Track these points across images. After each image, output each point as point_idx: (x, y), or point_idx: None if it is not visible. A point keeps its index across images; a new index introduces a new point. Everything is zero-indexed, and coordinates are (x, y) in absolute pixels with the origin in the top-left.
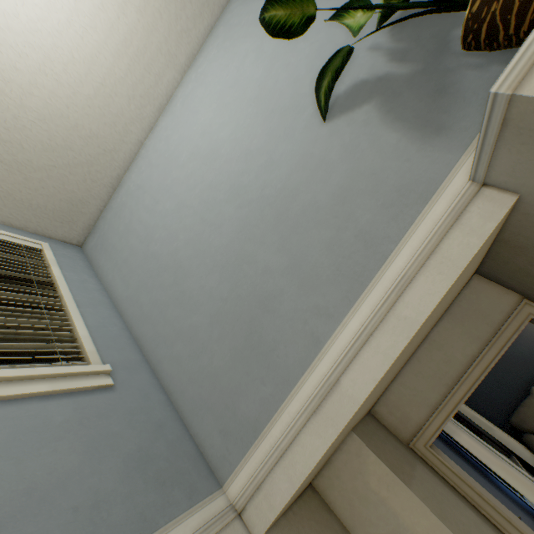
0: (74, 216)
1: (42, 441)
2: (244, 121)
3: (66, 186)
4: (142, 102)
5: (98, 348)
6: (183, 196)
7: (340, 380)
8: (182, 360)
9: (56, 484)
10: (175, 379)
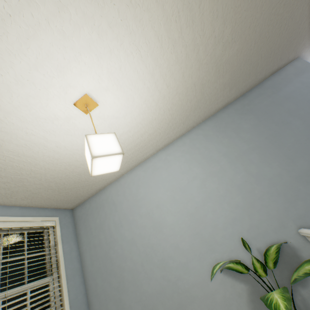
0: (75, 200)
1: None
2: (181, 223)
3: (77, 192)
4: (132, 162)
5: None
6: (136, 236)
7: None
8: None
9: None
10: None
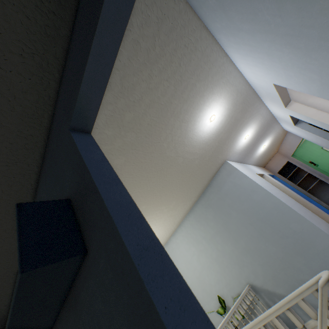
0: None
1: None
2: (195, 283)
3: None
4: None
5: None
6: None
7: None
8: None
9: None
10: None
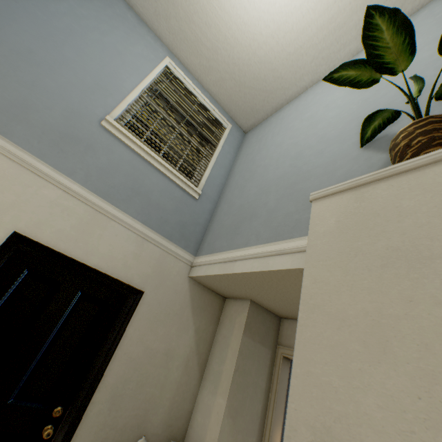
0: (250, 117)
1: (168, 196)
2: (344, 113)
3: (254, 100)
4: (321, 62)
5: (205, 184)
6: (285, 139)
7: (237, 261)
8: (222, 212)
9: (163, 208)
10: (216, 216)
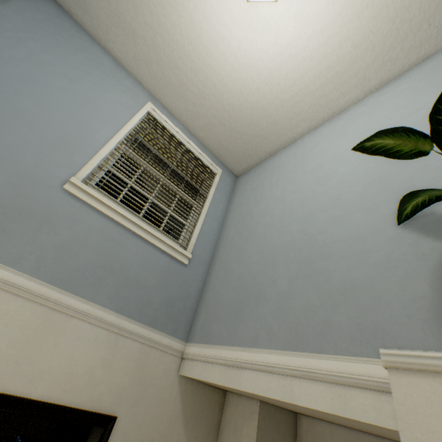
0: (242, 161)
1: (151, 268)
2: (360, 171)
3: (245, 145)
4: (318, 109)
5: (196, 243)
6: (287, 193)
7: (245, 369)
8: (217, 279)
9: (144, 285)
10: (210, 283)
